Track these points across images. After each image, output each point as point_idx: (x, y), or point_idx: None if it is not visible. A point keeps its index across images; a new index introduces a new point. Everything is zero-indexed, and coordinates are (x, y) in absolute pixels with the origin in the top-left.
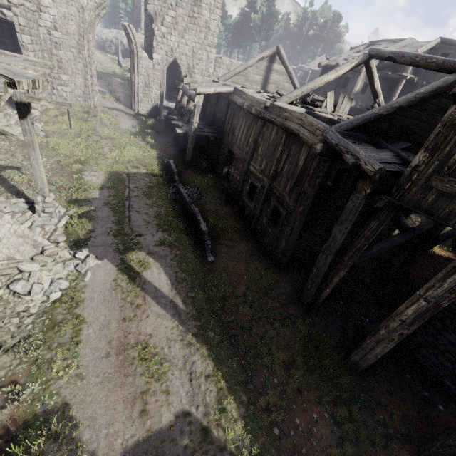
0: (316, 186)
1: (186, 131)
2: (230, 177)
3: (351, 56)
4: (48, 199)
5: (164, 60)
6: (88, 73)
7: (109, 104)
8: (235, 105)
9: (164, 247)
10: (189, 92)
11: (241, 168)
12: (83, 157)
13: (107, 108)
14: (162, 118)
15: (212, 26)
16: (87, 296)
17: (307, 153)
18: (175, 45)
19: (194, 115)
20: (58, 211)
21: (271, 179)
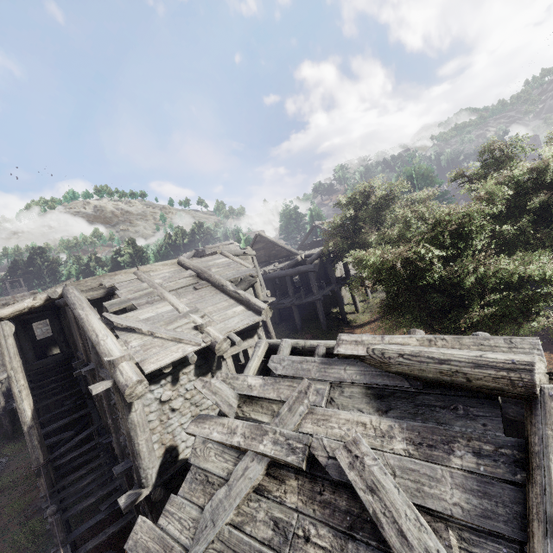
0: None
1: None
2: None
3: None
4: None
5: None
6: None
7: None
8: None
9: None
10: None
11: None
12: None
13: None
14: None
15: None
16: None
17: None
18: None
19: None
20: None
21: None
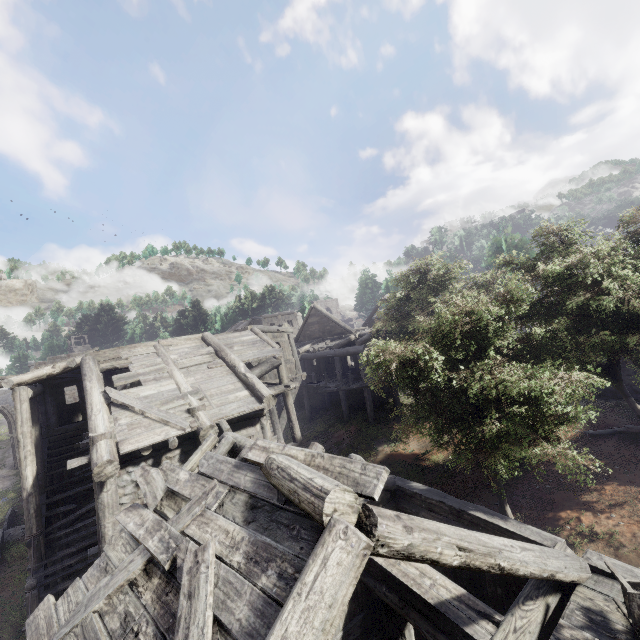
0: None
1: None
2: None
3: None
4: None
5: None
6: None
7: None
8: None
9: None
10: None
11: None
12: None
13: None
14: None
15: None
16: None
17: None
18: None
19: None
20: None
21: None
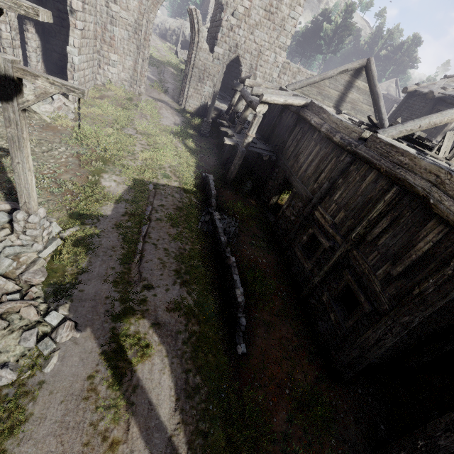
0: (450, 296)
1: (236, 143)
2: (279, 213)
3: (450, 85)
4: (32, 217)
5: (225, 55)
6: (140, 57)
7: (155, 94)
8: (307, 124)
9: (179, 316)
10: (250, 97)
11: (300, 208)
12: (108, 153)
13: (153, 98)
14: (209, 120)
15: (289, 25)
16: (36, 411)
17: (441, 235)
18: (242, 40)
19: (252, 127)
20: (48, 233)
21: (351, 245)
